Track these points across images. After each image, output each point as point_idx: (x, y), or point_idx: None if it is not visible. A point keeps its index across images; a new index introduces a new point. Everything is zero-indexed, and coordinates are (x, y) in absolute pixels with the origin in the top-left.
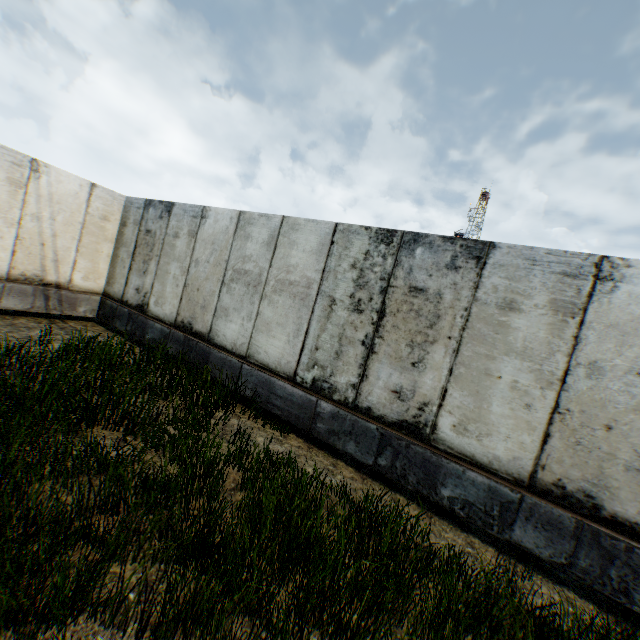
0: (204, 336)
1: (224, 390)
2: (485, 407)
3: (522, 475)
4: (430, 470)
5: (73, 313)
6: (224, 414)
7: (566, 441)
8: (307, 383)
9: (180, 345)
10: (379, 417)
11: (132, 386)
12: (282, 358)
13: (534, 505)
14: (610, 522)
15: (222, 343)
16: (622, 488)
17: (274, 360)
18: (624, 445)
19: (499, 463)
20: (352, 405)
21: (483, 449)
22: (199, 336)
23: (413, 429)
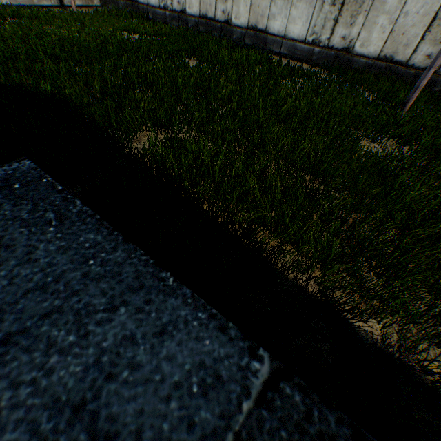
0: (135, 2)
1: (145, 16)
2: (191, 0)
3: (198, 16)
4: (187, 22)
5: (94, 6)
6: (145, 20)
7: (202, 4)
8: (162, 8)
9: (130, 8)
10: (177, 12)
11: (124, 16)
12: (155, 2)
13: (200, 22)
14: (209, 20)
15: (141, 3)
16: (209, 11)
17: (154, 4)
18: (208, 1)
19: (195, 15)
20: (172, 11)
21: (193, 12)
22: (134, 2)
23: (183, 13)
